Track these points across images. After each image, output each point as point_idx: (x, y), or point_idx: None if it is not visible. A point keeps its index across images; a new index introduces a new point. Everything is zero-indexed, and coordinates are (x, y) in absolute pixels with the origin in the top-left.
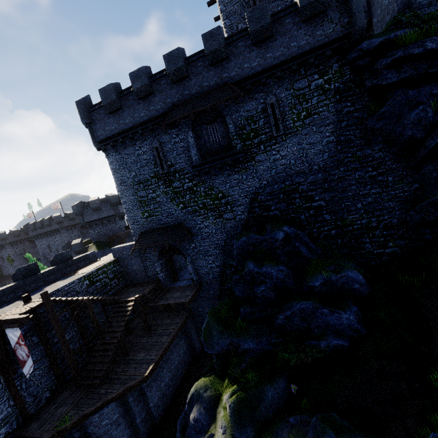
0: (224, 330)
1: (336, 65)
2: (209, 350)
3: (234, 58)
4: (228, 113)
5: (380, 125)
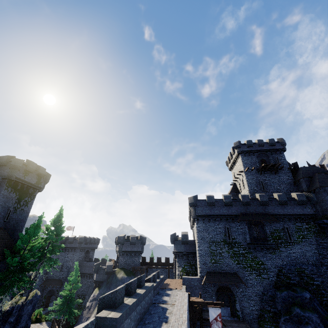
0: None
1: (312, 222)
2: None
3: (270, 206)
4: (266, 224)
5: None
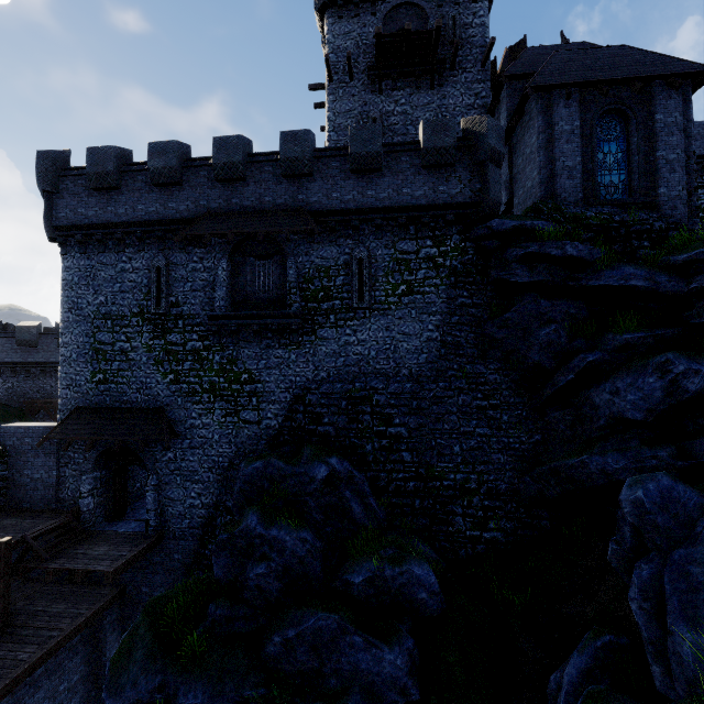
0: (159, 652)
1: (457, 236)
2: (111, 696)
3: (321, 179)
4: (294, 252)
5: (501, 335)
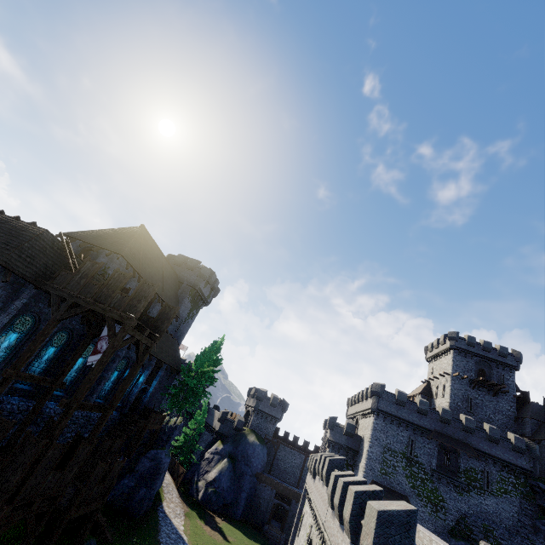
0: None
1: (523, 479)
2: None
3: (475, 436)
4: (462, 456)
5: (543, 528)
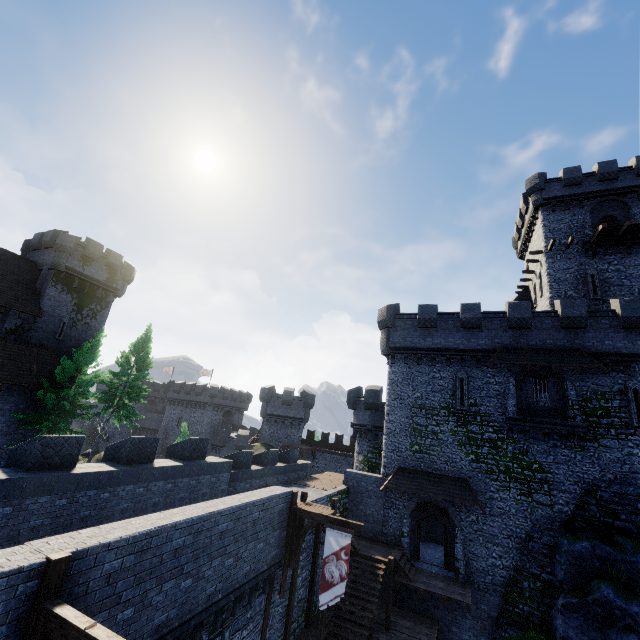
0: None
1: None
2: None
3: (593, 331)
4: (570, 378)
5: None
